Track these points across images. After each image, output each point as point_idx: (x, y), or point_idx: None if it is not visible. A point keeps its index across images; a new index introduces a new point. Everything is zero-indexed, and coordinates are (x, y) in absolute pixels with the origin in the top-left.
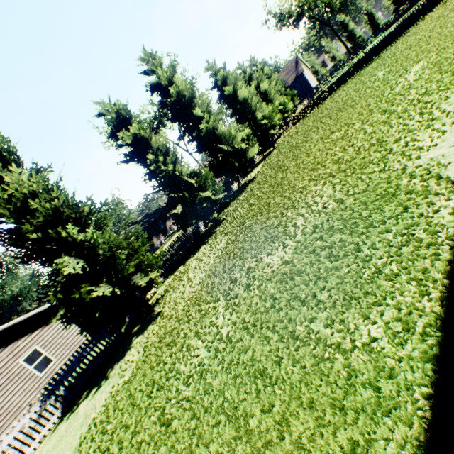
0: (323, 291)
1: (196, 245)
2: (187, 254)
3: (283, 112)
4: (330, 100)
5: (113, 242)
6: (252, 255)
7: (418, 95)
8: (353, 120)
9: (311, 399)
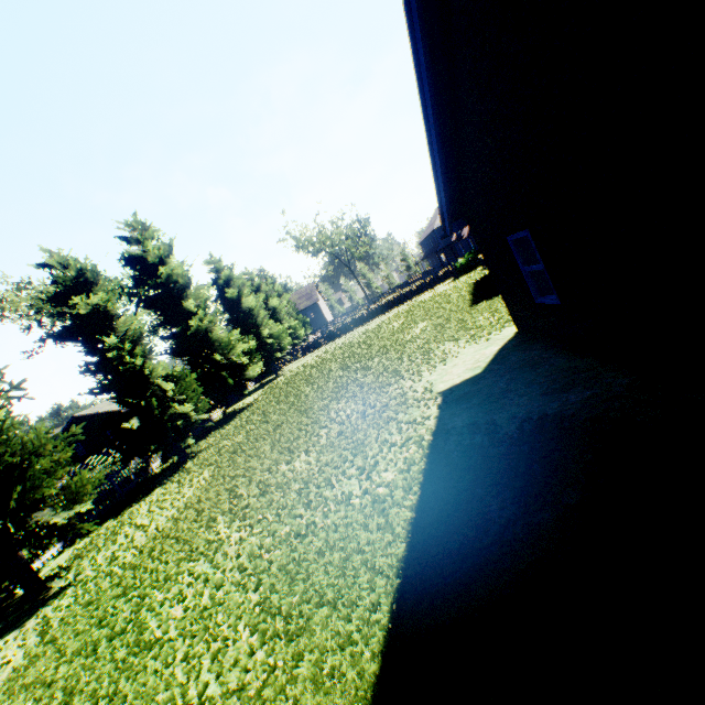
0: (352, 469)
1: (144, 489)
2: (120, 505)
3: (293, 337)
4: (349, 336)
5: (25, 443)
6: (264, 470)
7: (422, 343)
8: (373, 355)
9: (347, 522)
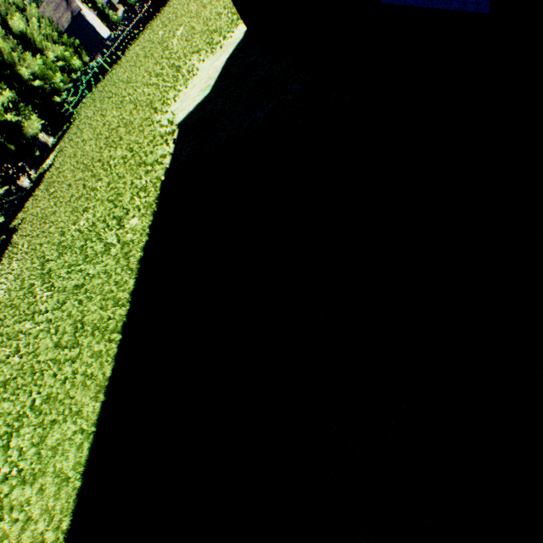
0: (115, 220)
1: None
2: None
3: (68, 71)
4: (125, 59)
5: None
6: (62, 233)
7: (175, 60)
8: (139, 84)
9: (106, 271)
